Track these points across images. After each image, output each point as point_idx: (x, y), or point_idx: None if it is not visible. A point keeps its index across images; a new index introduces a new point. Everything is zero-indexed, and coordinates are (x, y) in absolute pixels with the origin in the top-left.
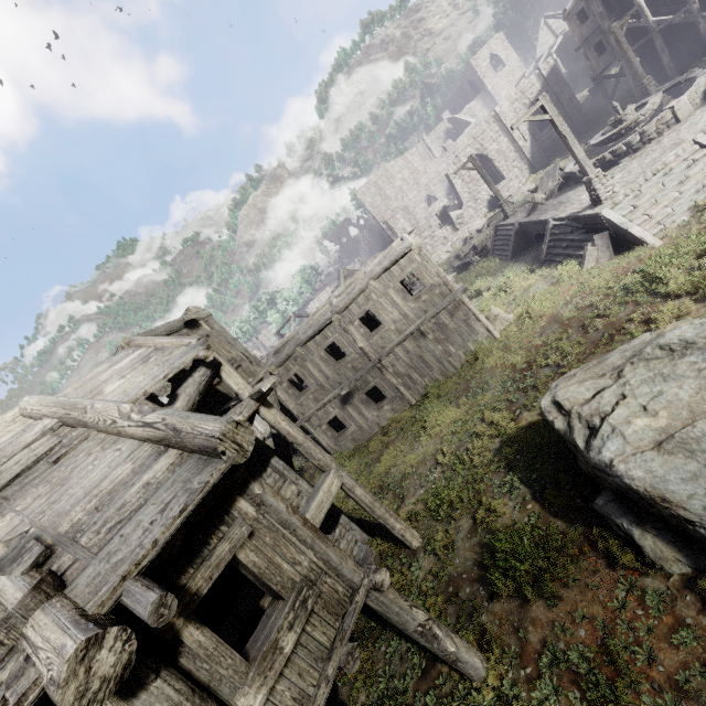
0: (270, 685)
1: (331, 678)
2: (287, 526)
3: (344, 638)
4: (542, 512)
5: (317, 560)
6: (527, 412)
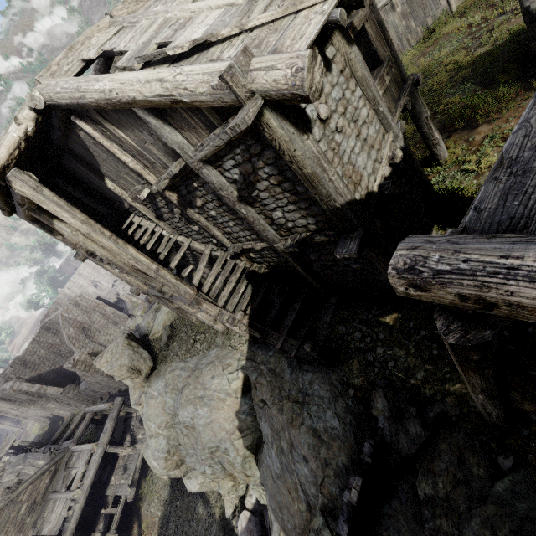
0: (383, 92)
1: (402, 106)
2: (381, 26)
3: (405, 95)
4: (489, 91)
5: (391, 56)
6: (481, 48)
